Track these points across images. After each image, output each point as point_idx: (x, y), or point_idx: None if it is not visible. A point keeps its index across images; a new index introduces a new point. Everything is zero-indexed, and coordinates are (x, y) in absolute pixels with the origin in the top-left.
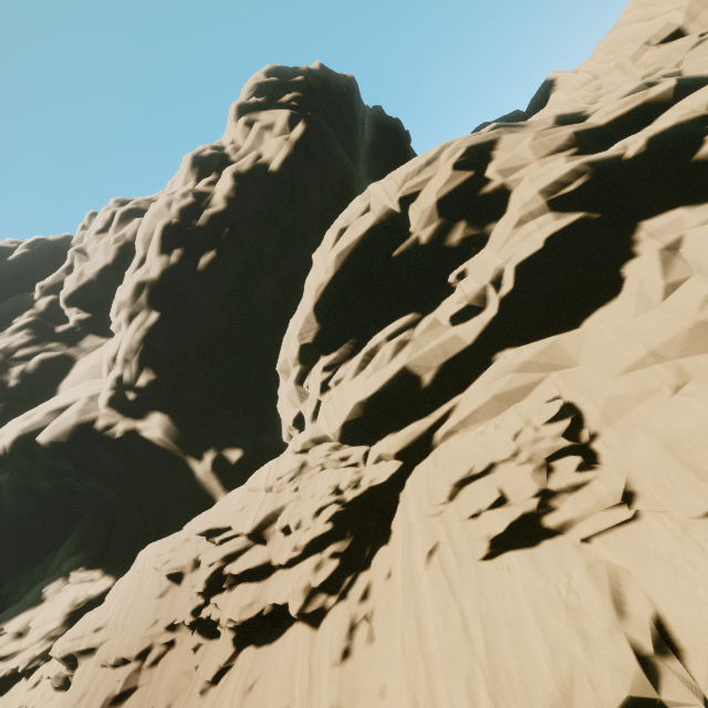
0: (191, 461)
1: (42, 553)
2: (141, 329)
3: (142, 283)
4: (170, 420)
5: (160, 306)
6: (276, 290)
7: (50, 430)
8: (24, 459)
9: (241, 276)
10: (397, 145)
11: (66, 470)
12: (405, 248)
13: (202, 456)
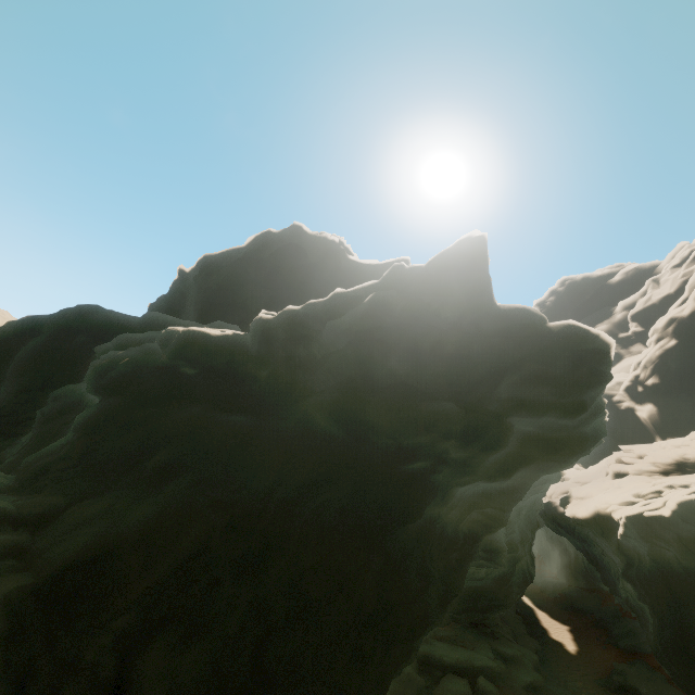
0: (657, 439)
1: None
2: (660, 349)
3: (673, 319)
4: (657, 411)
5: (680, 337)
6: None
7: None
8: None
9: None
10: None
11: None
12: None
13: (665, 439)
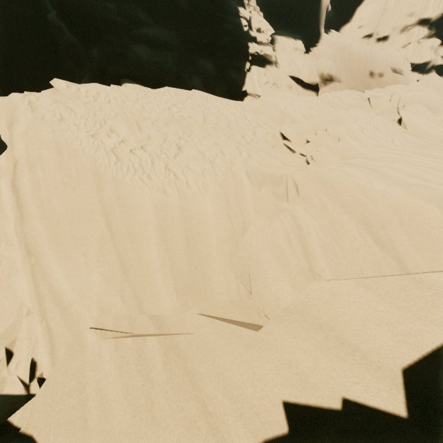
0: None
1: None
2: None
3: None
4: None
5: None
6: None
7: None
8: None
9: None
10: None
11: None
12: None
13: None
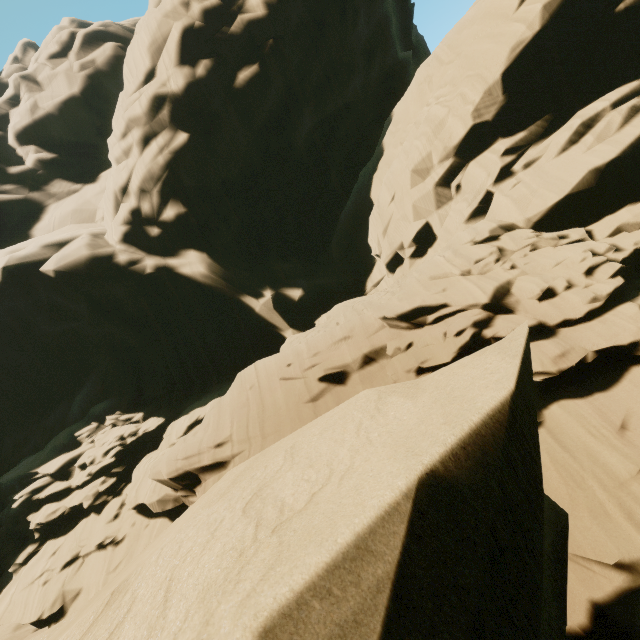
0: (247, 299)
1: (48, 405)
2: (165, 151)
3: (160, 97)
4: (210, 258)
5: (188, 127)
6: (315, 130)
7: (58, 261)
8: (20, 297)
9: (283, 104)
10: (404, 11)
11: (77, 312)
12: (632, 2)
13: (260, 293)
